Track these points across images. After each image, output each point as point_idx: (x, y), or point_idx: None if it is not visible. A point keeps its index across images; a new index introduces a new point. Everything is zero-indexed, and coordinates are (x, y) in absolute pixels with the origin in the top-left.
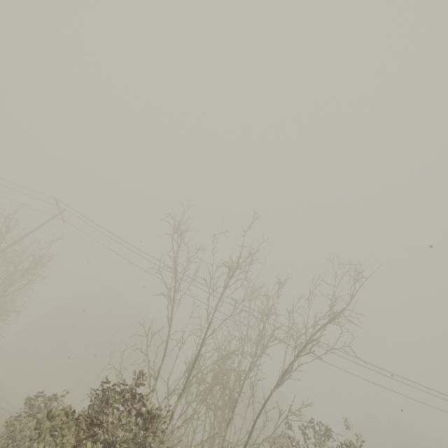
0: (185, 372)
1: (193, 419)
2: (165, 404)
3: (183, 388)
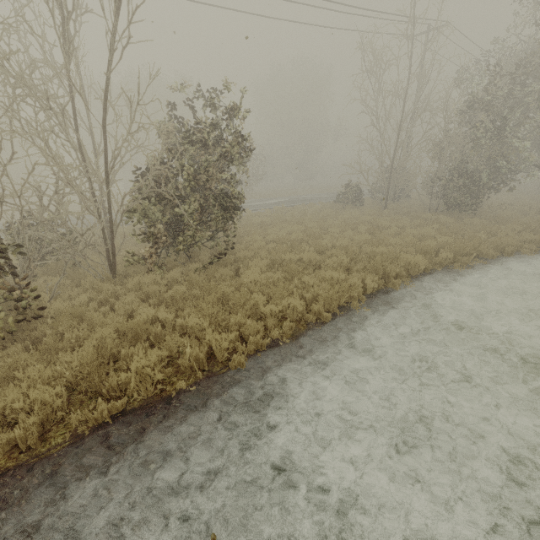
0: None
1: None
2: None
3: None
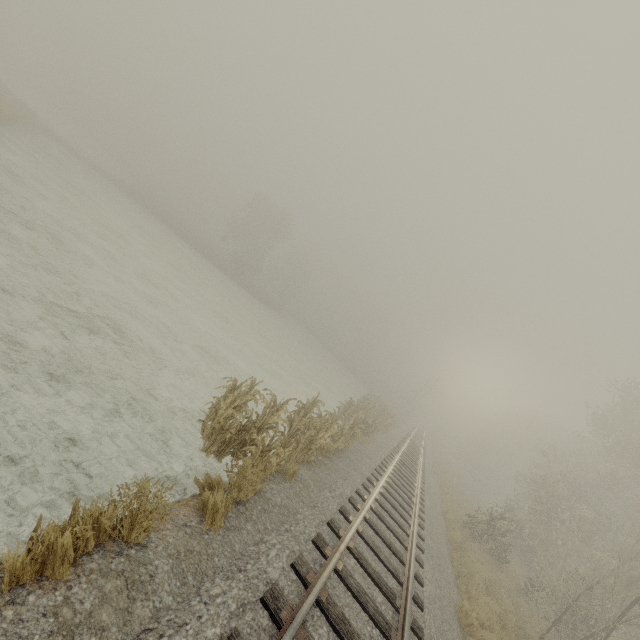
0: None
1: None
2: None
3: None
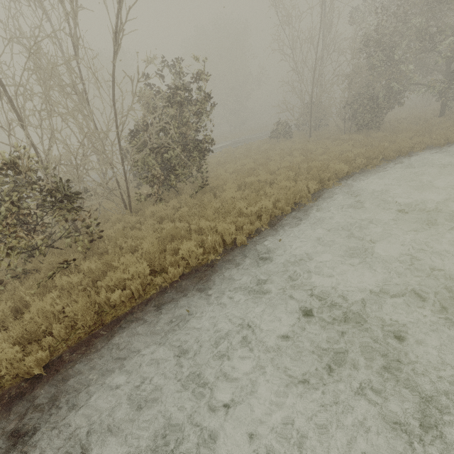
0: (1, 99)
1: (56, 139)
2: (15, 145)
3: (17, 116)
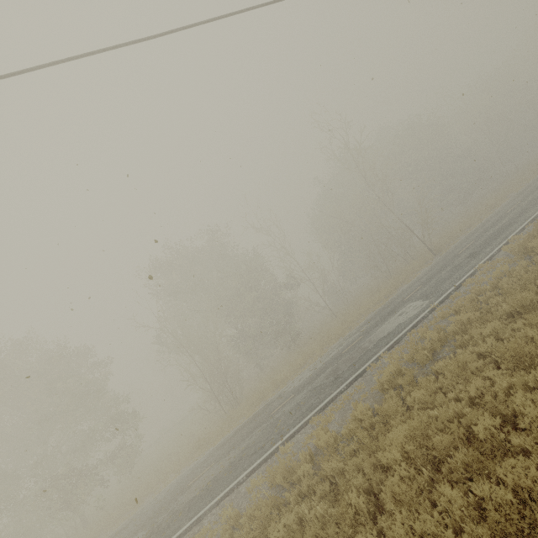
0: None
1: None
2: None
3: None
